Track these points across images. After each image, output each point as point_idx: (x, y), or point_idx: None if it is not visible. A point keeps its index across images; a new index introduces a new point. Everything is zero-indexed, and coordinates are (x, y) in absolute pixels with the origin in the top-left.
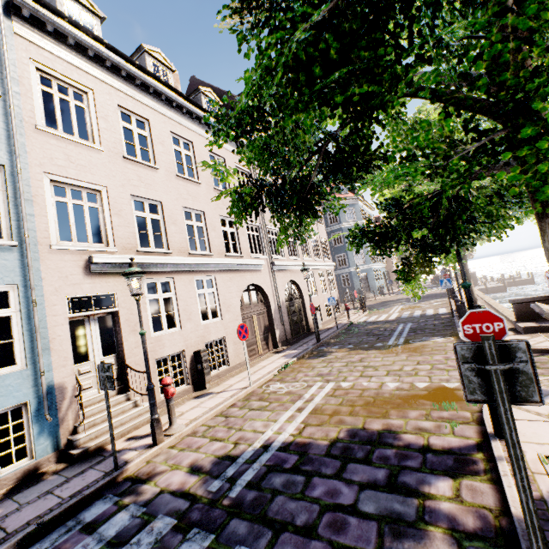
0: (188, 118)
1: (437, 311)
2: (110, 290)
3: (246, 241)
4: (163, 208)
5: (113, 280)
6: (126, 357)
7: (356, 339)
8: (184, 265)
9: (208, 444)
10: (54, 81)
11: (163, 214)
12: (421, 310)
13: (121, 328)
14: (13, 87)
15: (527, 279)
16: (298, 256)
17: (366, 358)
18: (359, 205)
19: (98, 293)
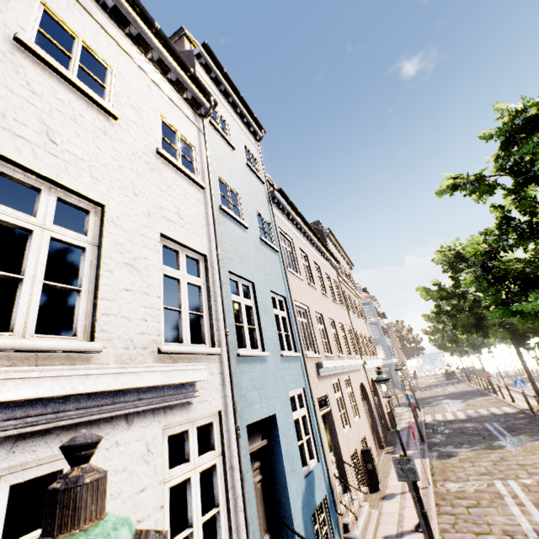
0: (315, 250)
1: (503, 410)
2: (325, 391)
3: (350, 343)
4: (323, 319)
5: (324, 382)
6: (342, 454)
7: (459, 438)
8: (340, 367)
9: (480, 537)
10: (281, 237)
11: (324, 324)
12: (483, 409)
13: (335, 425)
14: (278, 245)
15: (534, 376)
16: (367, 354)
17: (507, 457)
18: (373, 303)
19: (322, 394)
